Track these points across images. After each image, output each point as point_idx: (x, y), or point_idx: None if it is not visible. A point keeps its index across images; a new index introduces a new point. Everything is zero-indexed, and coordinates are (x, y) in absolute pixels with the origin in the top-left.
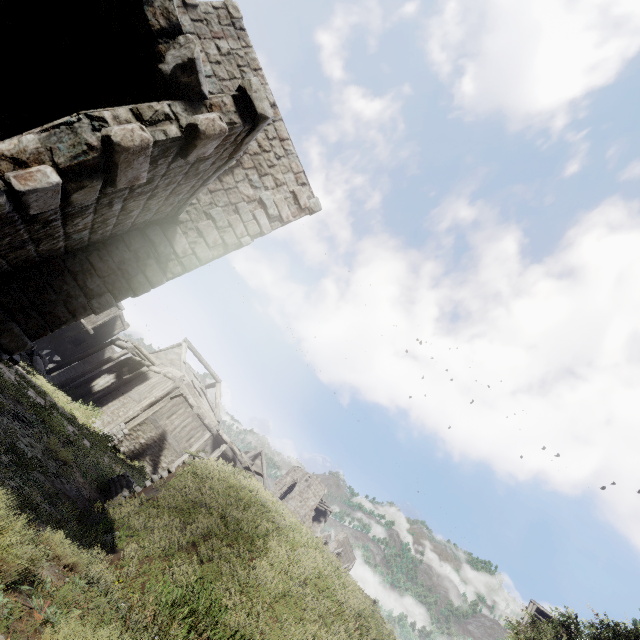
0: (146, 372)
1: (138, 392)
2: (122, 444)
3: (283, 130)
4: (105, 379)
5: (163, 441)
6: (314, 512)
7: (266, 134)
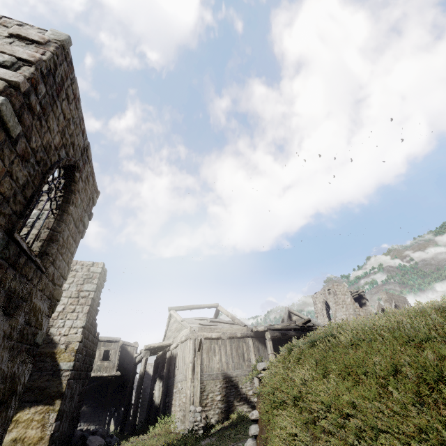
0: (171, 355)
1: (179, 373)
2: (209, 418)
3: None
4: (156, 389)
5: (230, 380)
6: (356, 303)
7: None
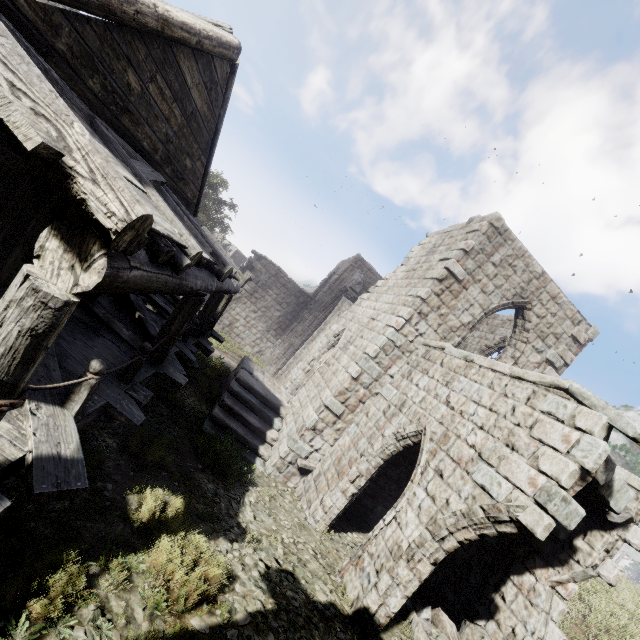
0: None
1: None
2: None
3: (553, 288)
4: None
5: None
6: None
7: (541, 303)
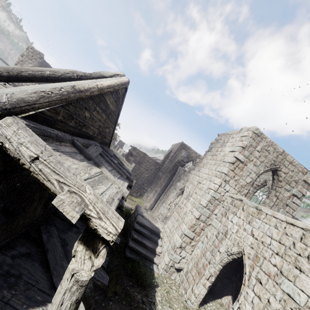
0: None
1: None
2: None
3: (290, 158)
4: None
5: None
6: None
7: (285, 166)
